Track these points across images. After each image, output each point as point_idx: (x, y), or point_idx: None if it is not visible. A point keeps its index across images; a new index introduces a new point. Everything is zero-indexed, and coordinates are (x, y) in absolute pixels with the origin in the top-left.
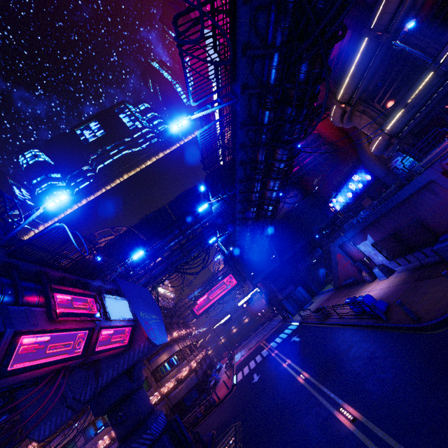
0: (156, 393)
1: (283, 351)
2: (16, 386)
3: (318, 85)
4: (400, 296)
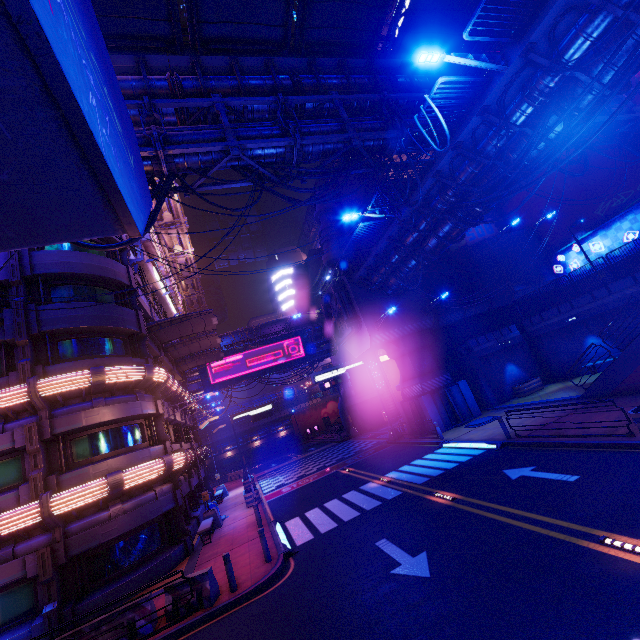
0: (30, 505)
1: (507, 499)
2: None
3: None
4: None
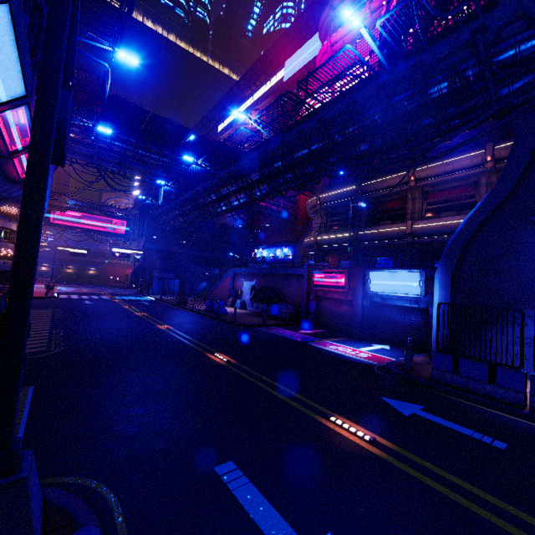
0: None
1: (129, 303)
2: None
3: (309, 182)
4: (237, 315)
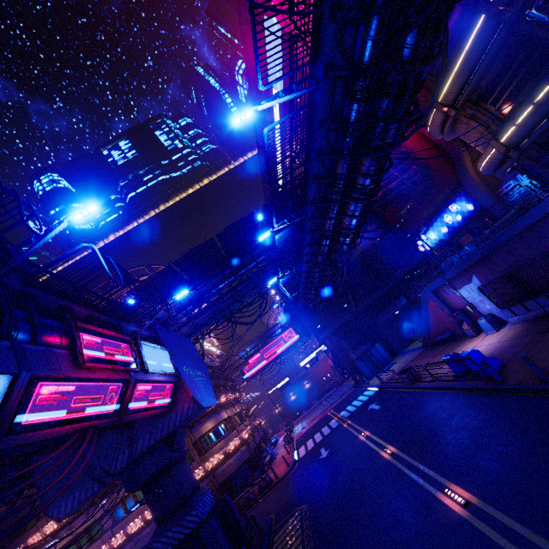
0: (199, 469)
1: (359, 421)
2: (32, 450)
3: (428, 65)
4: (519, 352)
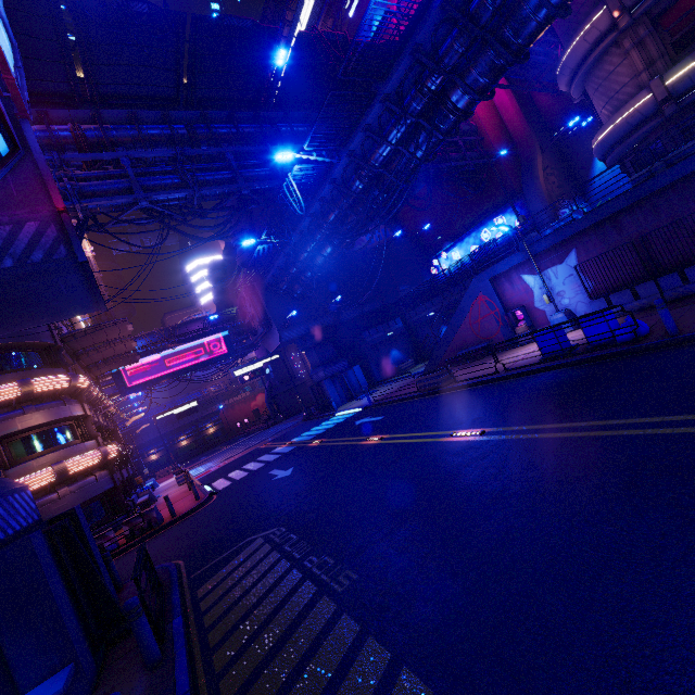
0: None
1: (346, 435)
2: None
3: None
4: (660, 321)
